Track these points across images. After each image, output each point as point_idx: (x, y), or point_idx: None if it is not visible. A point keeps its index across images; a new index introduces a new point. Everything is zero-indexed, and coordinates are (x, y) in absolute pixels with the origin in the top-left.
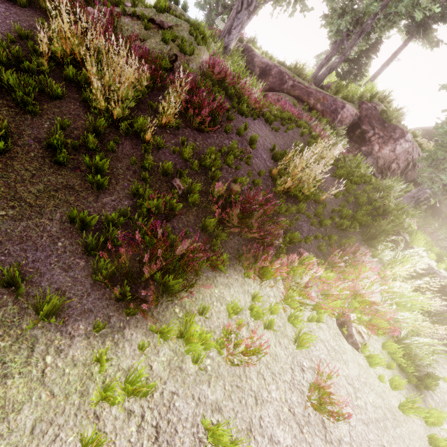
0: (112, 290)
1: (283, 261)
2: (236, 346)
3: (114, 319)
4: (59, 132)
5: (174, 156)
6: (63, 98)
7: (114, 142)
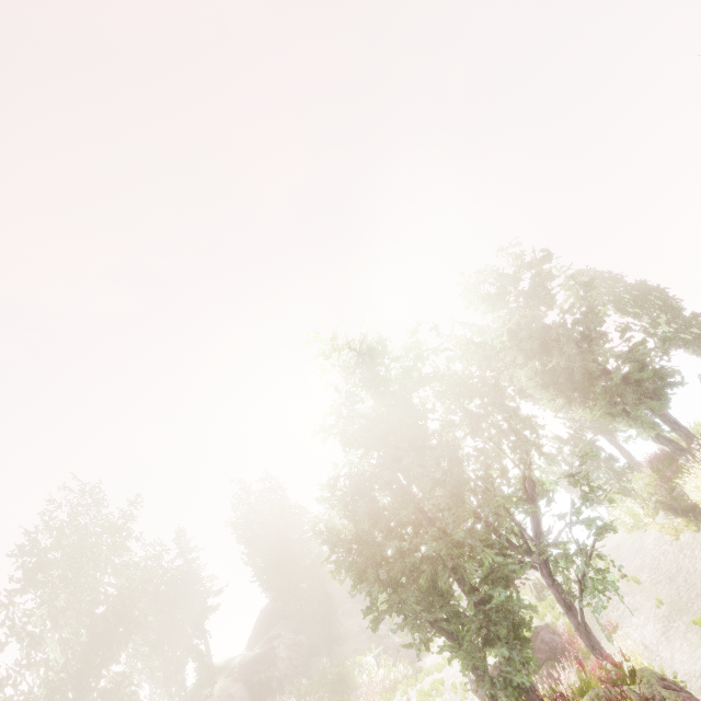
0: None
1: None
2: None
3: None
4: None
5: None
6: None
7: None
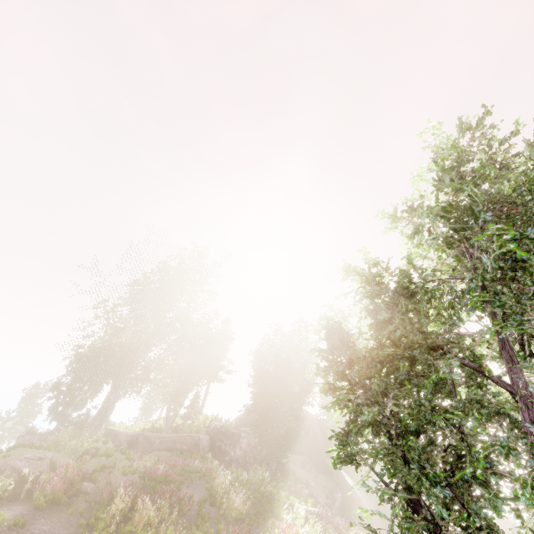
0: None
1: None
2: None
3: None
4: None
5: None
6: None
7: None
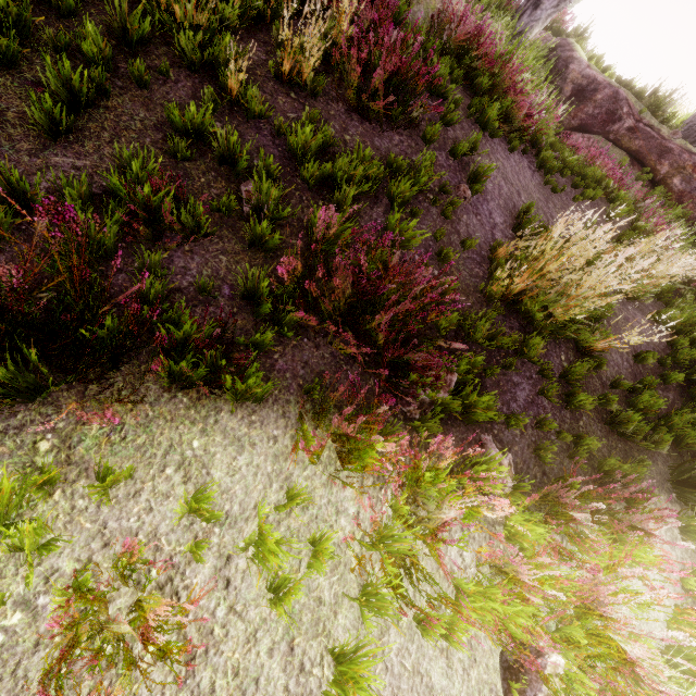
0: None
1: (402, 443)
2: (134, 609)
3: None
4: None
5: (279, 142)
6: None
7: (157, 72)
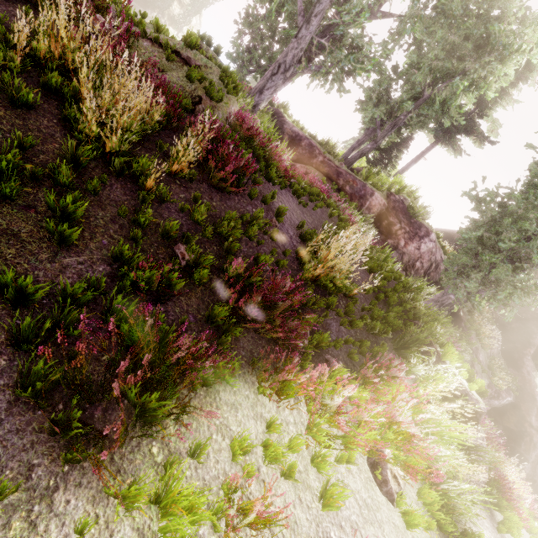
0: (47, 413)
1: (312, 374)
2: (241, 513)
3: (40, 472)
4: (15, 151)
5: (182, 215)
6: (33, 109)
7: (99, 181)
